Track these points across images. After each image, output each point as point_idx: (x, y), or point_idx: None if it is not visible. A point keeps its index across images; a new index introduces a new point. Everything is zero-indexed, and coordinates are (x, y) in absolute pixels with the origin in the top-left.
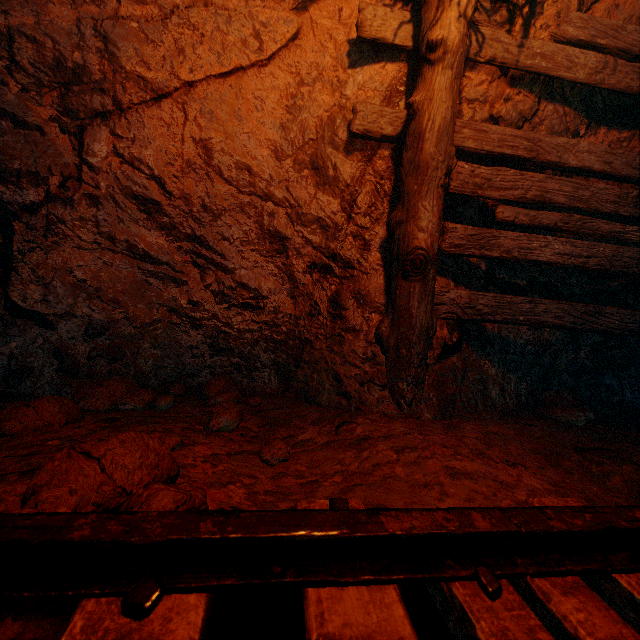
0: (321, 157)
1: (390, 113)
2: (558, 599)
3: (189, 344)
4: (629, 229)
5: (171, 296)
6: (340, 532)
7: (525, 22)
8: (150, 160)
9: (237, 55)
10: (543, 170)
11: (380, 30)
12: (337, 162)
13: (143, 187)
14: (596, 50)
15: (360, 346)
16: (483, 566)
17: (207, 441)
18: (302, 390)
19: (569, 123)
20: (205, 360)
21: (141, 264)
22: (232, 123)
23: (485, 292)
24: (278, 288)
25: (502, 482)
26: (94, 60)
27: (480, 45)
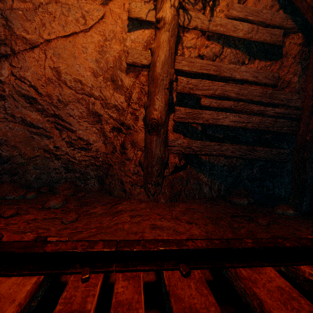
0: (115, 75)
1: (145, 53)
2: (118, 282)
3: (54, 167)
4: (268, 109)
5: (45, 144)
6: (17, 251)
7: (211, 9)
8: (29, 78)
9: (73, 26)
10: (228, 81)
11: (139, 13)
12: (122, 78)
13: (27, 91)
14: (248, 22)
15: (132, 167)
16: (88, 267)
17: (38, 213)
18: (108, 189)
19: (239, 58)
20: (62, 175)
21: (29, 128)
22: (70, 59)
23: (201, 140)
24: (98, 139)
25: (178, 231)
26: (1, 29)
27: (189, 20)
